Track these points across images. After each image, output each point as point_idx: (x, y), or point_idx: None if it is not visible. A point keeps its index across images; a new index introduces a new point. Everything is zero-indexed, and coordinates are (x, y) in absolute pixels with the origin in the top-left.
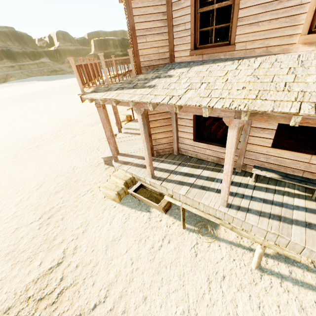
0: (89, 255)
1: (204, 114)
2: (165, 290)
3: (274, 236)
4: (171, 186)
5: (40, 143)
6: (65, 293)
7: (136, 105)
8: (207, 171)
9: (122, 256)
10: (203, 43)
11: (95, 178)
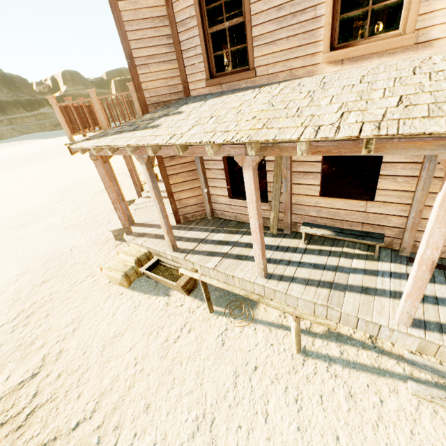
0: (78, 359)
1: (208, 153)
2: (176, 392)
3: (323, 309)
4: (197, 259)
5: (29, 220)
6: (38, 412)
7: (137, 152)
8: (247, 236)
9: (123, 355)
10: (221, 70)
11: (99, 259)
